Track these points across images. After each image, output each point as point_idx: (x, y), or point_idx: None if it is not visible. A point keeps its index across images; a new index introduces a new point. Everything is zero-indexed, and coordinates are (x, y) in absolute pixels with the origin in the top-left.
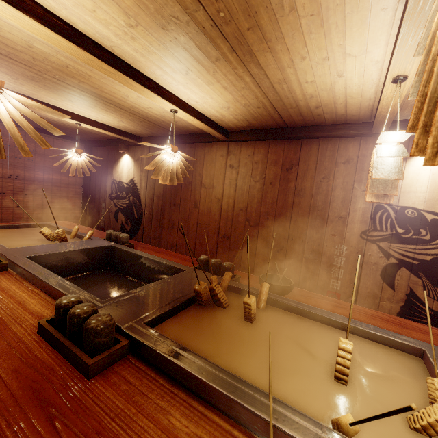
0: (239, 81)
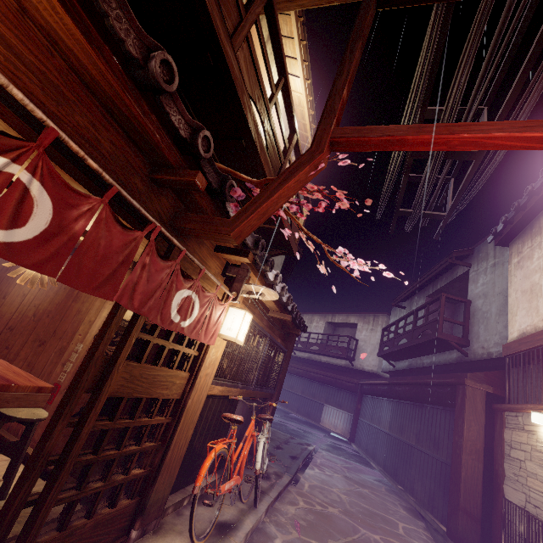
0: None
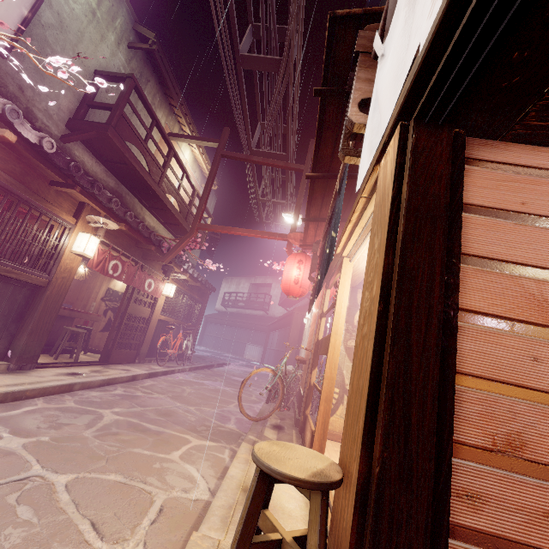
0: None
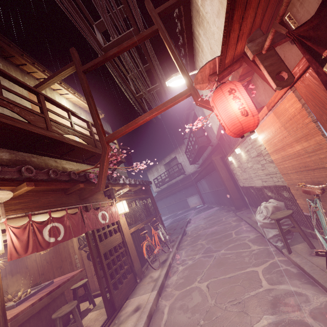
0: None
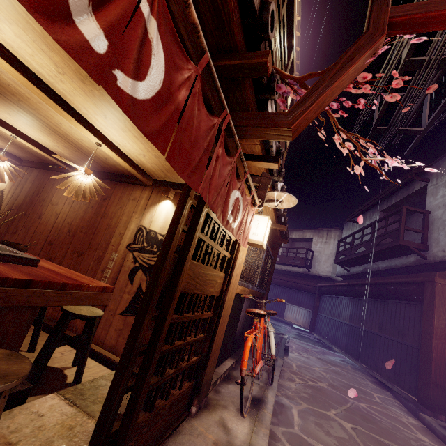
0: (44, 128)
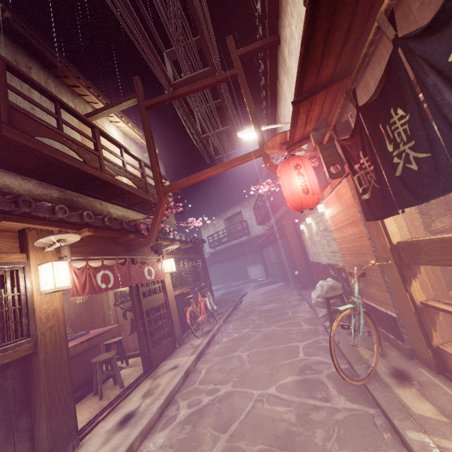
0: None
